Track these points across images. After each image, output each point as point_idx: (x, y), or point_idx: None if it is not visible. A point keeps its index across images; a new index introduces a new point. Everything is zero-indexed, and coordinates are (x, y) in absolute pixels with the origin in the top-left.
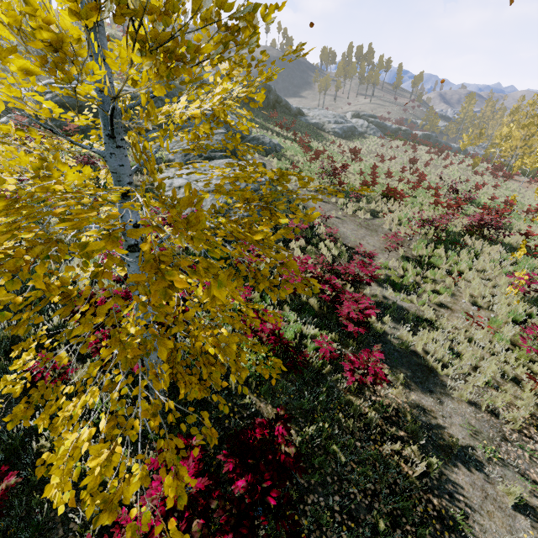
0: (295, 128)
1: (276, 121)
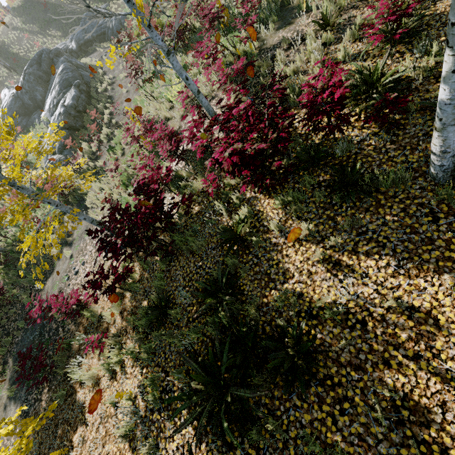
0: None
1: None
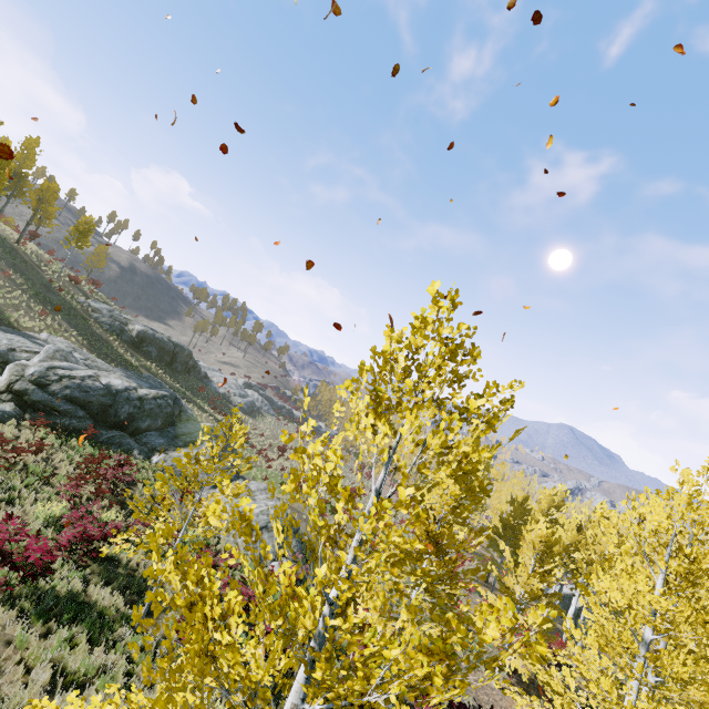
0: (216, 403)
1: (202, 395)
